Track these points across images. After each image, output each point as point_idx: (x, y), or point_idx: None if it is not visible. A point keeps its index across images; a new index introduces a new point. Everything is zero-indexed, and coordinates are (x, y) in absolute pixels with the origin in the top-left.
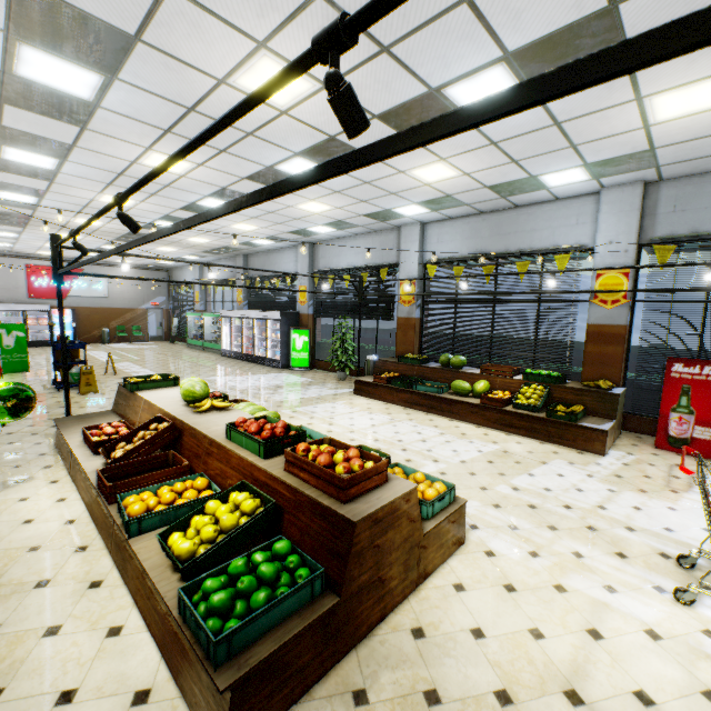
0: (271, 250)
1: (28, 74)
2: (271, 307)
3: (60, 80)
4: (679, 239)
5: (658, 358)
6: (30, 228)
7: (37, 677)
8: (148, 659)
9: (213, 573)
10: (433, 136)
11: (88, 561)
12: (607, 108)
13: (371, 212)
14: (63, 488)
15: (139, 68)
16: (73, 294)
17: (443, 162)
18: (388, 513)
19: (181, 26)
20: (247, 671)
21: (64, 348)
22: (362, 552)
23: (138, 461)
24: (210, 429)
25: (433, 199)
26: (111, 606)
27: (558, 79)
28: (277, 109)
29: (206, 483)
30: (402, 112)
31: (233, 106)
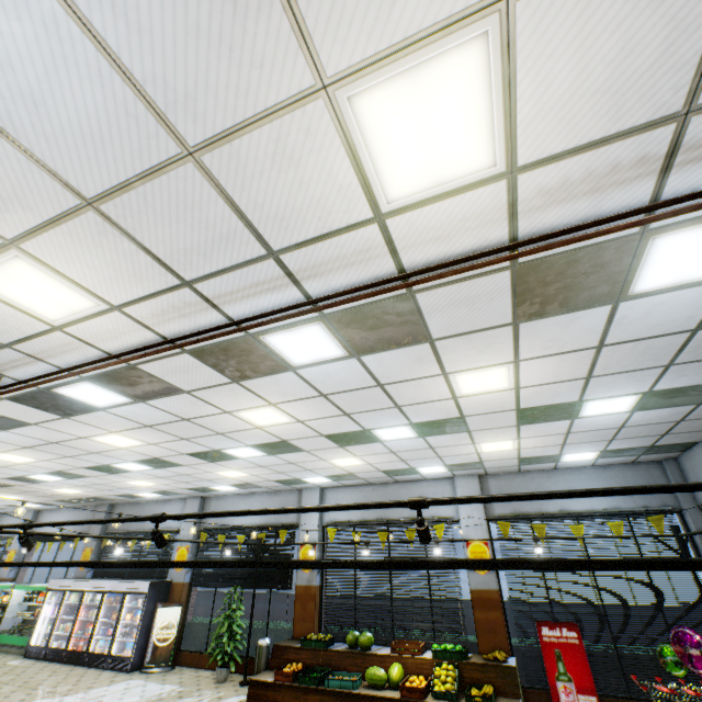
0: (150, 501)
1: (64, 391)
2: (131, 572)
3: (90, 397)
4: (509, 516)
5: (528, 621)
6: None
7: None
8: None
9: None
10: (486, 568)
11: None
12: (458, 444)
13: (282, 479)
14: None
15: (170, 400)
16: None
17: (356, 457)
18: None
19: (226, 392)
20: None
21: None
22: None
23: None
24: None
25: (339, 474)
26: None
27: (534, 565)
28: (255, 425)
29: None
30: (342, 435)
31: (340, 504)
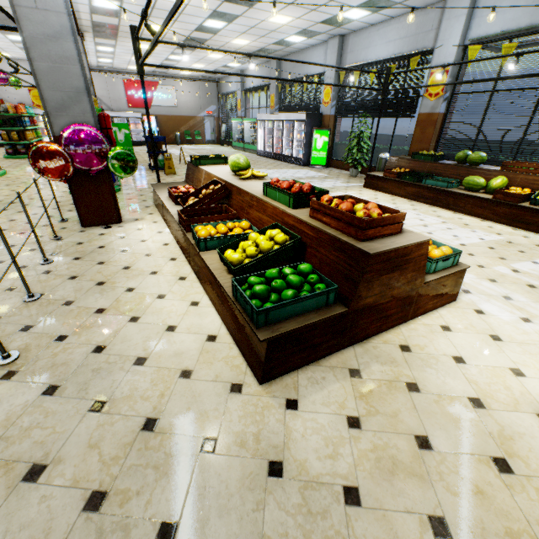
0: (302, 50)
1: None
2: (298, 110)
3: None
4: None
5: None
6: (120, 40)
7: (155, 316)
8: (214, 321)
9: (255, 276)
10: None
11: (177, 266)
12: None
13: None
14: (160, 226)
15: None
16: (155, 104)
17: None
18: (399, 255)
19: None
20: (278, 334)
21: (151, 131)
22: (371, 281)
23: (202, 209)
24: (251, 189)
25: None
26: (192, 291)
27: None
28: None
29: (248, 226)
30: None
31: None
